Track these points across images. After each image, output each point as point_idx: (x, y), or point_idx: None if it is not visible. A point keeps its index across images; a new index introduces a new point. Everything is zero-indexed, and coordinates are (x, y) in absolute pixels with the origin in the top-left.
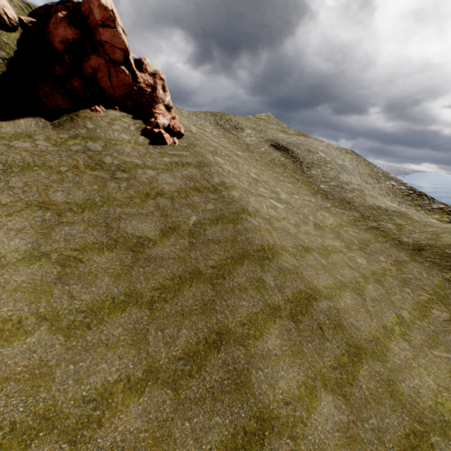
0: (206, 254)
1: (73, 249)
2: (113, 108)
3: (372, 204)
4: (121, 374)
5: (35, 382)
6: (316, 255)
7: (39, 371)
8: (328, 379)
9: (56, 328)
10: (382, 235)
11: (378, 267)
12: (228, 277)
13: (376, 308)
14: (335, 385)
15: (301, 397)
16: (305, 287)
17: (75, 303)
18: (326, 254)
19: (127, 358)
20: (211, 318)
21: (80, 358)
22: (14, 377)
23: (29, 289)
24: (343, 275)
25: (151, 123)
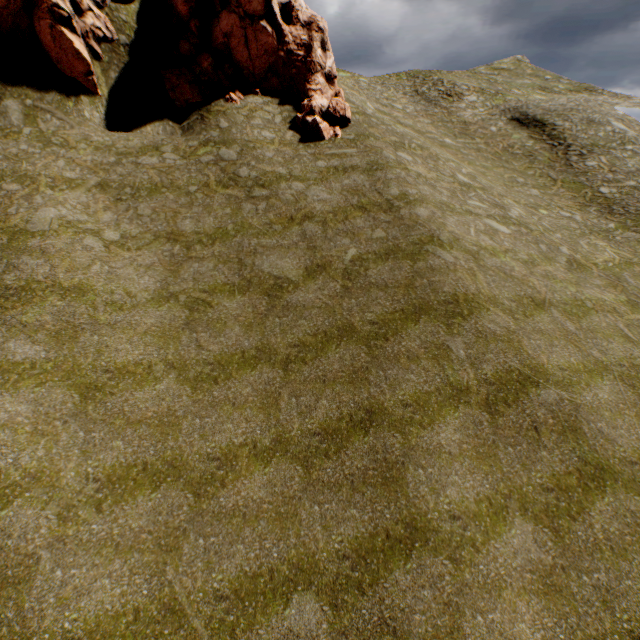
0: (365, 303)
1: (202, 290)
2: (252, 92)
3: None
4: (247, 438)
5: (164, 430)
6: (557, 314)
7: (168, 420)
8: (531, 502)
9: (183, 378)
10: None
11: None
12: (393, 338)
13: None
14: (542, 512)
15: (479, 516)
16: (520, 364)
17: (202, 353)
18: (579, 313)
19: (254, 422)
20: (360, 391)
21: (206, 413)
22: (145, 421)
23: (159, 334)
24: (606, 352)
25: (303, 108)
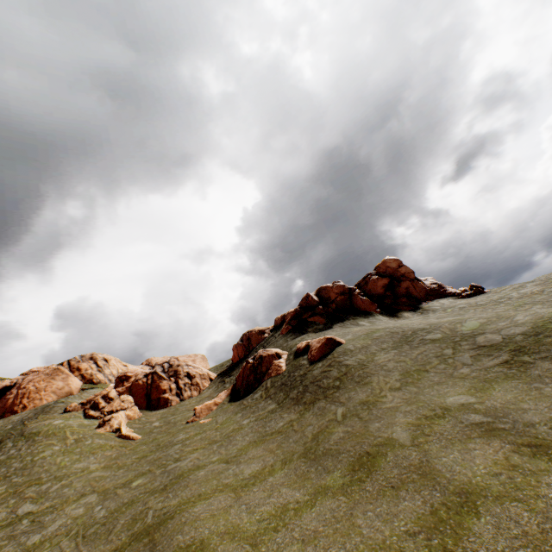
0: None
1: None
2: (426, 302)
3: None
4: None
5: None
6: None
7: None
8: None
9: None
10: None
11: None
12: None
13: None
14: None
15: None
16: None
17: None
18: None
19: None
20: None
21: None
22: None
23: None
24: None
25: (459, 293)
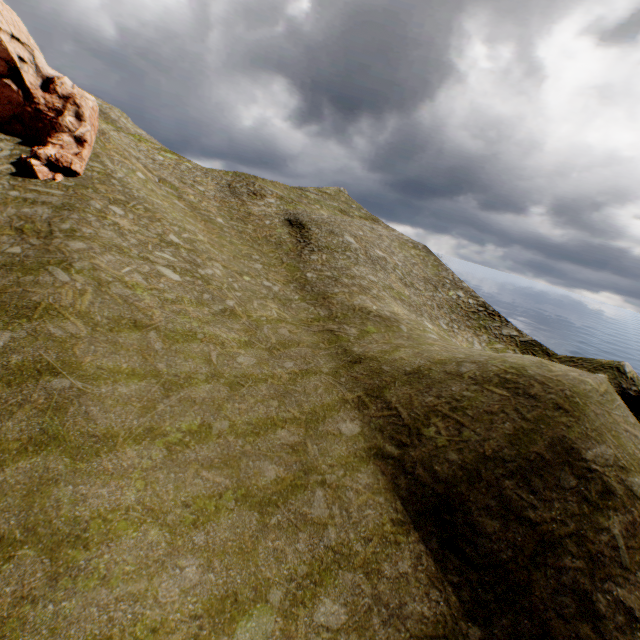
0: None
1: None
2: None
3: (358, 303)
4: None
5: None
6: (154, 336)
7: None
8: None
9: None
10: (331, 340)
11: (266, 371)
12: None
13: (176, 409)
14: None
15: None
16: (58, 359)
17: None
18: (182, 339)
19: None
20: None
21: None
22: None
23: None
24: (174, 366)
25: (33, 153)
